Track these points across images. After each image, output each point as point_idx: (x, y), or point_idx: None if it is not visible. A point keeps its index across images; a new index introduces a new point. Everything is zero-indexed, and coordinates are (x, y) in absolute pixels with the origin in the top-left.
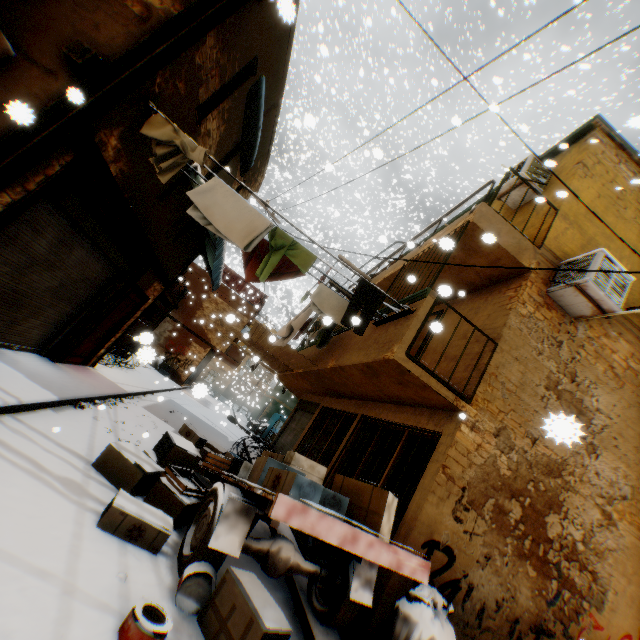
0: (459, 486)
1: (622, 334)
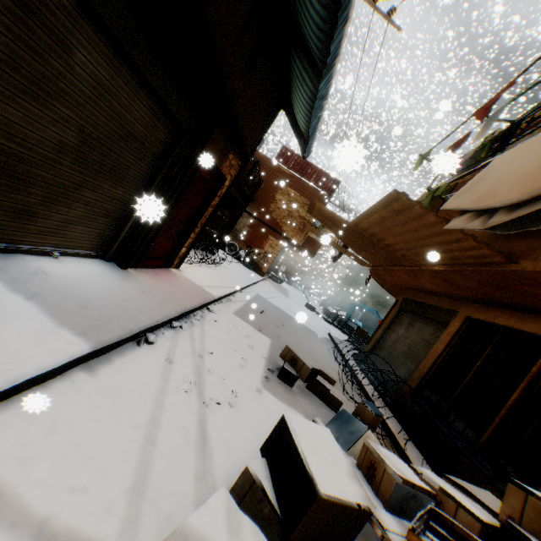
0: None
1: None
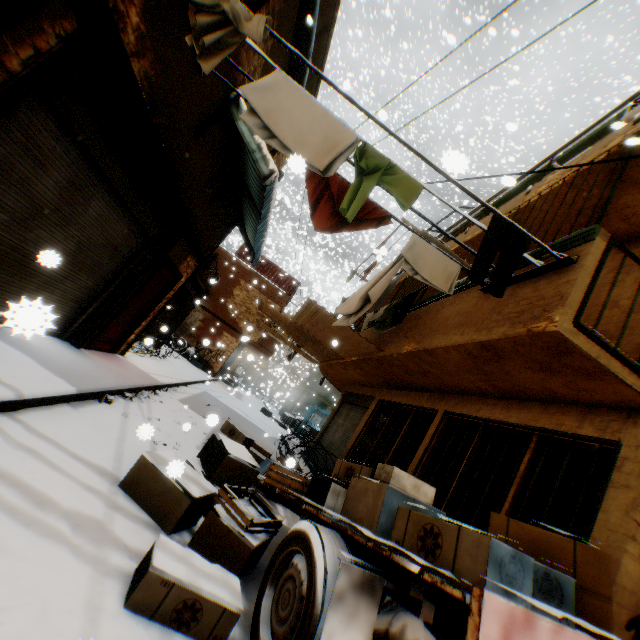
0: None
1: None
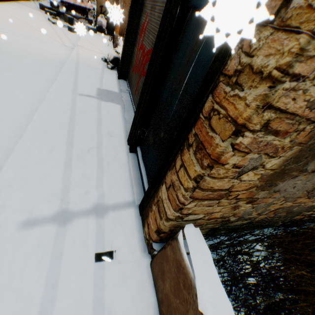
0: None
1: None
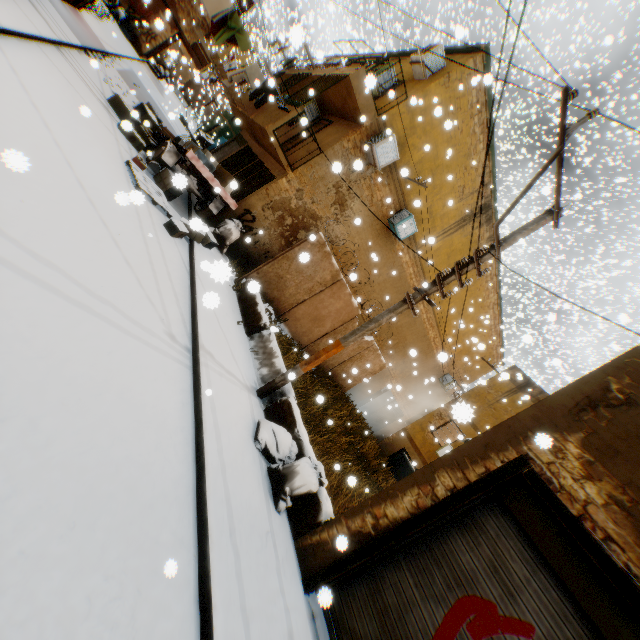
0: (270, 200)
1: (391, 186)
